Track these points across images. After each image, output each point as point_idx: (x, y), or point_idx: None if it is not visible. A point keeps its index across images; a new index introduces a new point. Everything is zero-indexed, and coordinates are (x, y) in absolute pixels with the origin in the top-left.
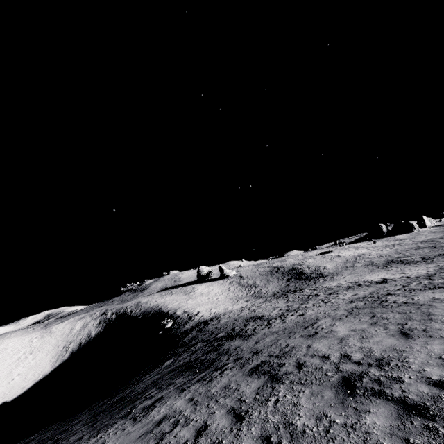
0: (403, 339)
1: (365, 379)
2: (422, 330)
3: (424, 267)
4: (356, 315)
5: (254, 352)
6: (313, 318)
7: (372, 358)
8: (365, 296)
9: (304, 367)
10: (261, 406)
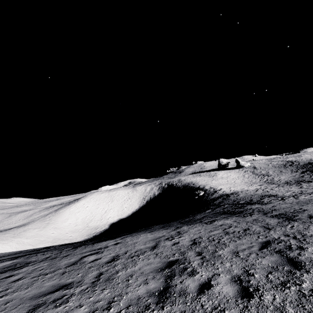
0: None
1: None
2: None
3: None
4: None
5: (272, 210)
6: None
7: None
8: None
9: None
10: (282, 227)
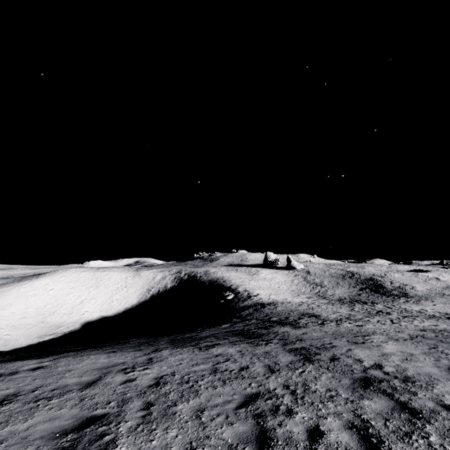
0: (446, 372)
1: (383, 383)
2: None
3: None
4: (416, 342)
5: (298, 339)
6: (368, 331)
7: (402, 374)
8: (444, 330)
9: (336, 361)
10: (290, 371)
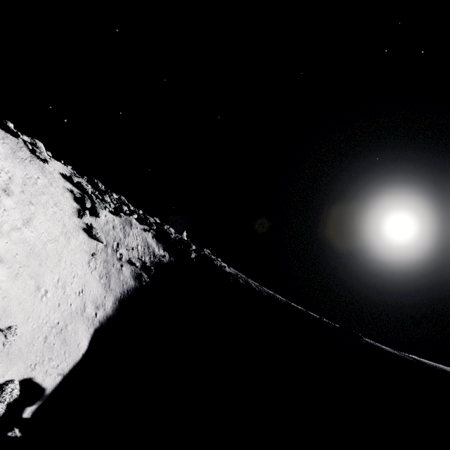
0: None
1: None
2: None
3: None
4: None
5: None
6: None
7: None
8: None
9: None
10: None
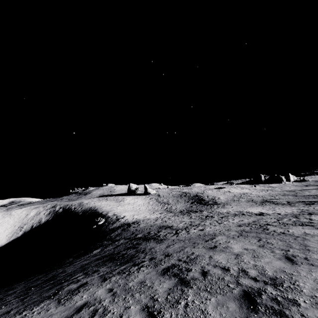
0: (289, 263)
1: (264, 296)
2: (303, 258)
3: (289, 208)
4: (245, 237)
5: (165, 255)
6: (211, 234)
7: (267, 276)
8: (250, 223)
9: (209, 275)
10: (172, 308)
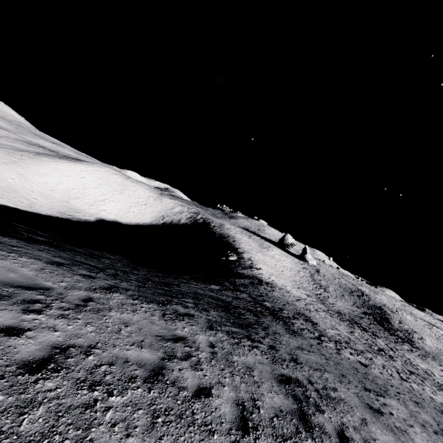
0: None
1: None
2: None
3: None
4: None
5: (292, 358)
6: (379, 385)
7: None
8: None
9: None
10: (274, 441)
